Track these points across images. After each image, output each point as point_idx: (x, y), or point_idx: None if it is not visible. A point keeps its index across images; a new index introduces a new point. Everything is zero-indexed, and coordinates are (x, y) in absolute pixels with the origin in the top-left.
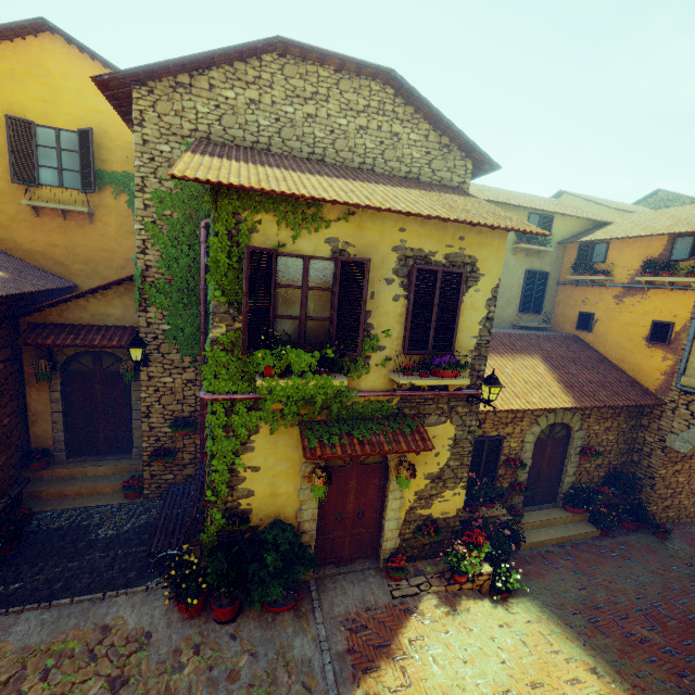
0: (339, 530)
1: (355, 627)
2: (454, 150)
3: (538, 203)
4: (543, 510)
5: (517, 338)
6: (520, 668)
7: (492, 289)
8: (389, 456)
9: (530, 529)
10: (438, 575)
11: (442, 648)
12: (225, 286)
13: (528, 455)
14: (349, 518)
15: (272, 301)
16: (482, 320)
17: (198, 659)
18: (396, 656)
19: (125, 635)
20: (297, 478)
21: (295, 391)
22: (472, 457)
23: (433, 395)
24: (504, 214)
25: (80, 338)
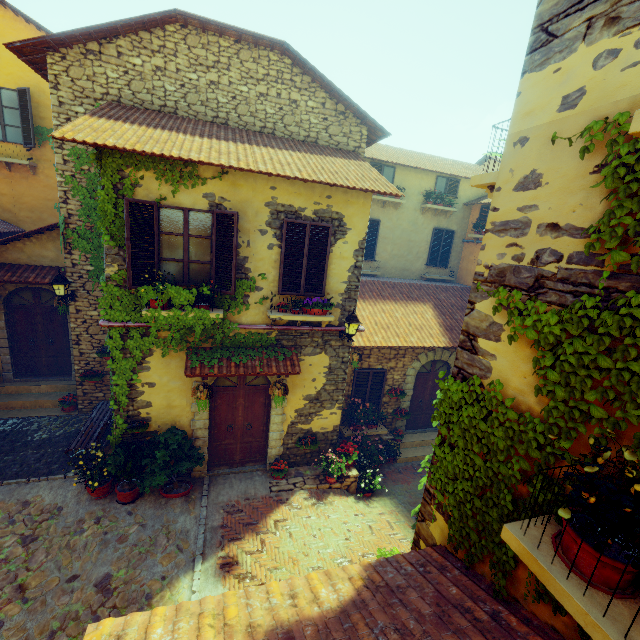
0: (230, 438)
1: (233, 510)
2: (350, 117)
3: (447, 167)
4: (425, 433)
5: (417, 288)
6: (359, 543)
7: (359, 242)
8: (270, 379)
9: (410, 447)
10: (314, 476)
11: (300, 528)
12: (114, 232)
13: (410, 386)
14: (238, 429)
15: (155, 246)
16: (351, 268)
17: (97, 527)
18: (260, 531)
19: (41, 508)
20: (189, 394)
21: (177, 321)
22: (359, 386)
23: (309, 330)
24: (374, 177)
25: (17, 275)
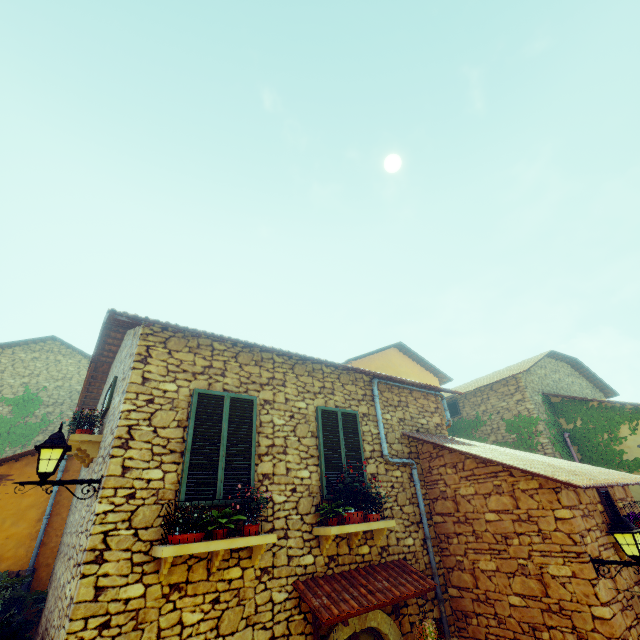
0: None
1: None
2: (595, 388)
3: None
4: None
5: None
6: None
7: None
8: None
9: None
10: None
11: None
12: None
13: None
14: None
15: None
16: None
17: None
18: None
19: None
20: None
21: None
22: None
23: None
24: None
25: None
